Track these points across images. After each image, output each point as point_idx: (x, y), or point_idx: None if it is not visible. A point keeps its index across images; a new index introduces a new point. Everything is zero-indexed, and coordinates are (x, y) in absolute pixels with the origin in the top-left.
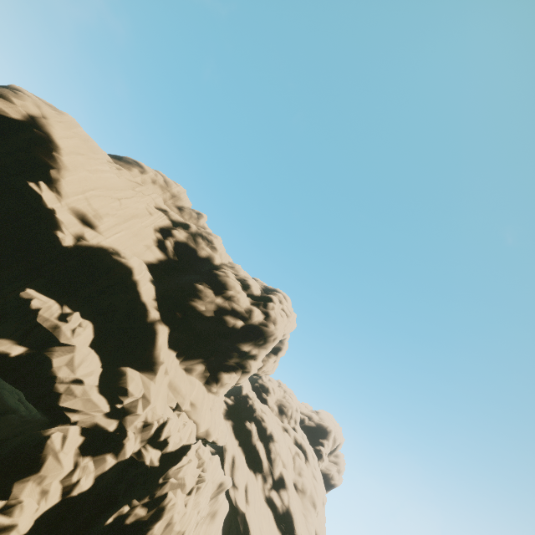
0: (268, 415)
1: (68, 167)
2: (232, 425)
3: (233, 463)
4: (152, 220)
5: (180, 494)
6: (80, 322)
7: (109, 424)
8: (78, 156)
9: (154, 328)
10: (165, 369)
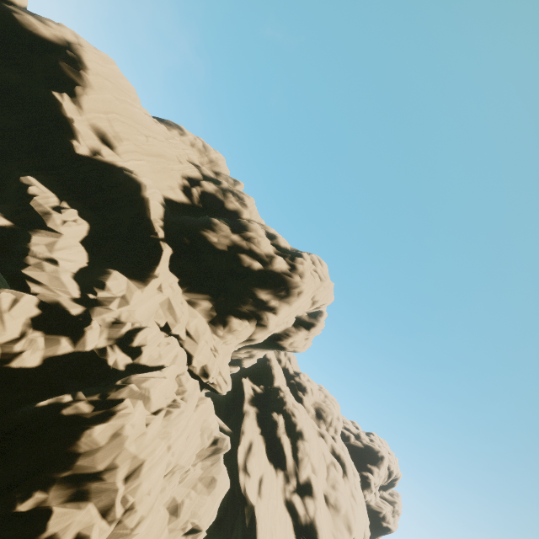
0: (301, 411)
1: (93, 87)
2: (257, 412)
3: (250, 448)
4: (181, 167)
5: (141, 407)
6: (76, 219)
7: (73, 307)
8: (106, 81)
9: (155, 245)
10: (160, 285)
